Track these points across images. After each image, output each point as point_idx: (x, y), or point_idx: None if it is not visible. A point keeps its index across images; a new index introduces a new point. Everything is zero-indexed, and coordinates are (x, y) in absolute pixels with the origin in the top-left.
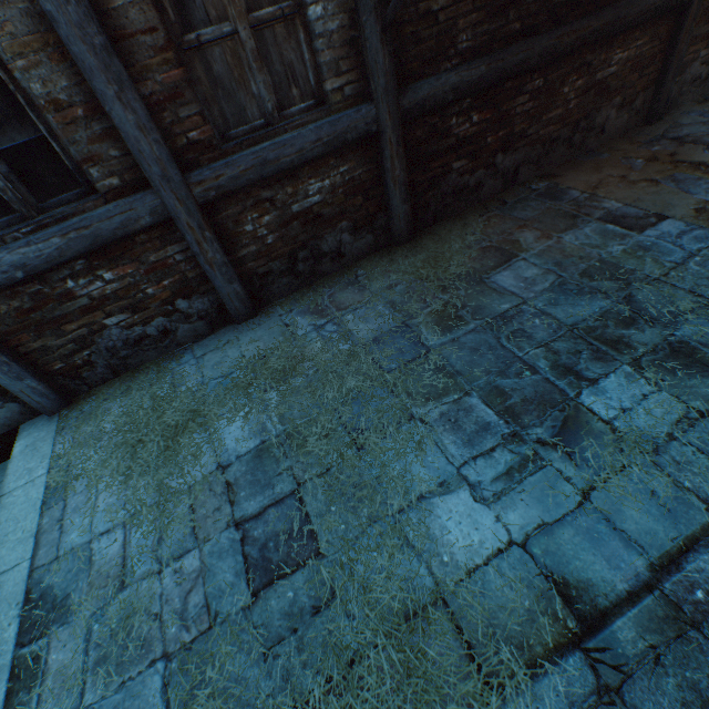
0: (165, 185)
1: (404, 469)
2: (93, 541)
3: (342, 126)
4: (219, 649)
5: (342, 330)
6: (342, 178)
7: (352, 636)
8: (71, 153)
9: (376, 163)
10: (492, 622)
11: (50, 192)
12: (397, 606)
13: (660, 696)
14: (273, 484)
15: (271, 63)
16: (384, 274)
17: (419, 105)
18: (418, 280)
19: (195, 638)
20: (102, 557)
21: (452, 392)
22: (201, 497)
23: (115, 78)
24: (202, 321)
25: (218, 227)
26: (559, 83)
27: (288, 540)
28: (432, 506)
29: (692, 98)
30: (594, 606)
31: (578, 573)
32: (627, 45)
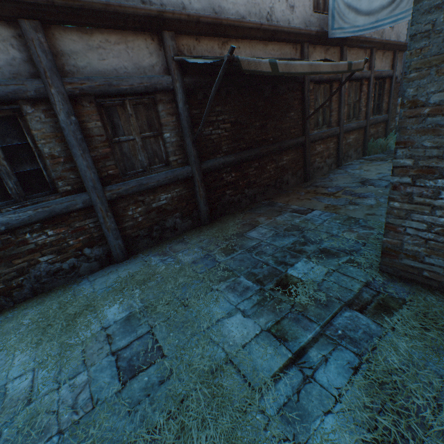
0: (93, 190)
1: (209, 310)
2: (8, 383)
3: (177, 173)
4: (99, 417)
5: (176, 260)
6: (177, 194)
7: (183, 388)
8: (52, 175)
9: (192, 189)
10: (255, 363)
11: (33, 191)
12: (207, 368)
13: (329, 373)
14: (136, 330)
15: (148, 150)
16: (198, 236)
17: (209, 168)
18: (214, 237)
19: (82, 416)
20: (15, 390)
21: (231, 277)
22: (90, 345)
23: (83, 149)
24: (96, 262)
25: (115, 211)
26: (265, 165)
27: (145, 353)
28: (224, 323)
29: (319, 174)
30: (299, 346)
31: (292, 335)
32: (288, 155)
